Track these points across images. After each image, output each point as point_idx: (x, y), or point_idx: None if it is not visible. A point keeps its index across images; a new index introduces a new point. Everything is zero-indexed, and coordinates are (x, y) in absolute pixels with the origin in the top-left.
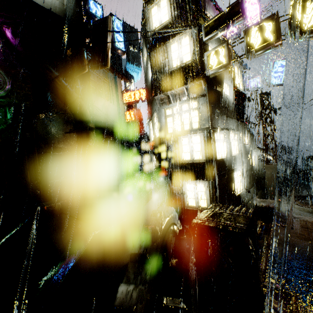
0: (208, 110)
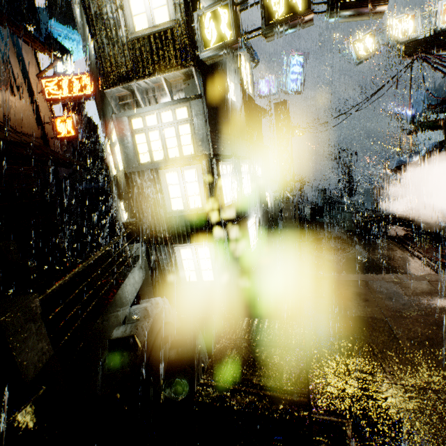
0: (206, 125)
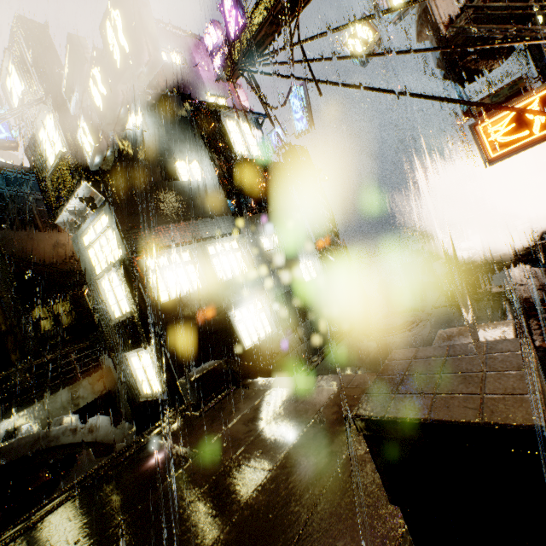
0: (118, 226)
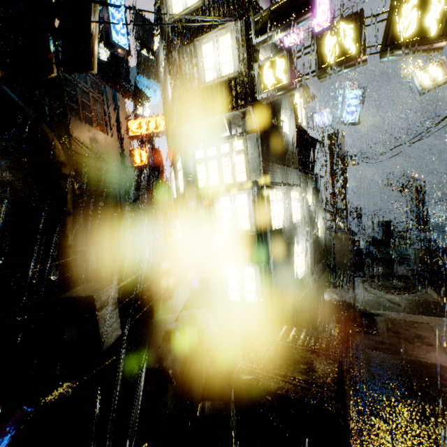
0: (259, 155)
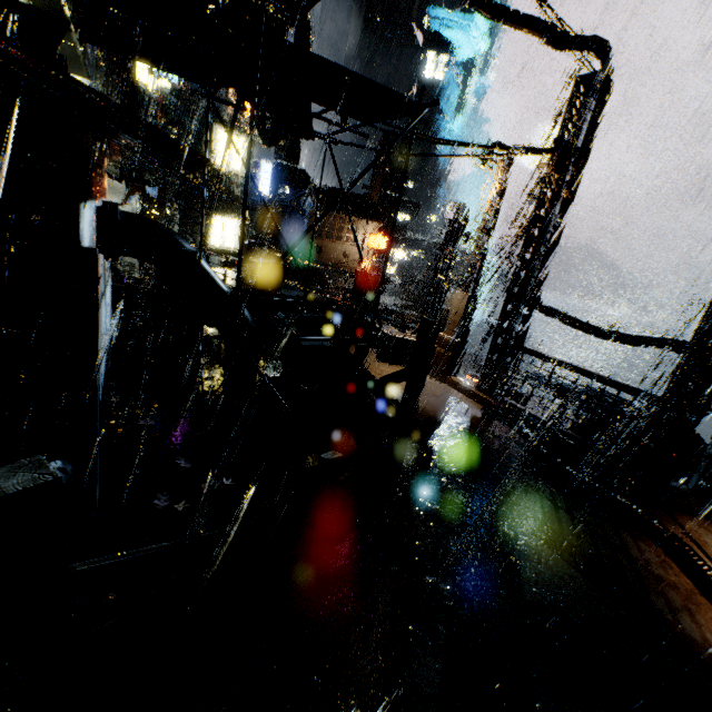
0: None
